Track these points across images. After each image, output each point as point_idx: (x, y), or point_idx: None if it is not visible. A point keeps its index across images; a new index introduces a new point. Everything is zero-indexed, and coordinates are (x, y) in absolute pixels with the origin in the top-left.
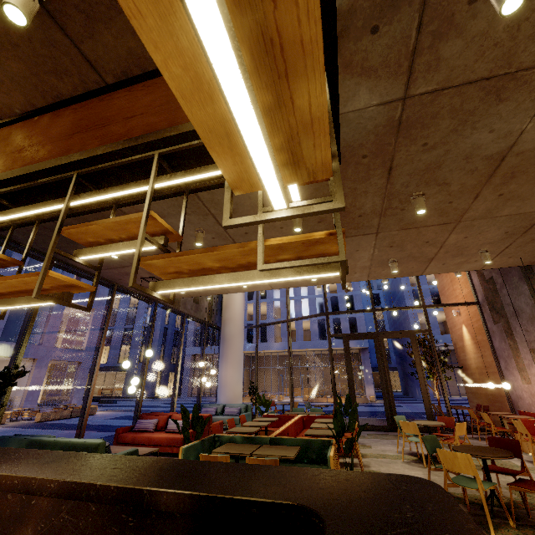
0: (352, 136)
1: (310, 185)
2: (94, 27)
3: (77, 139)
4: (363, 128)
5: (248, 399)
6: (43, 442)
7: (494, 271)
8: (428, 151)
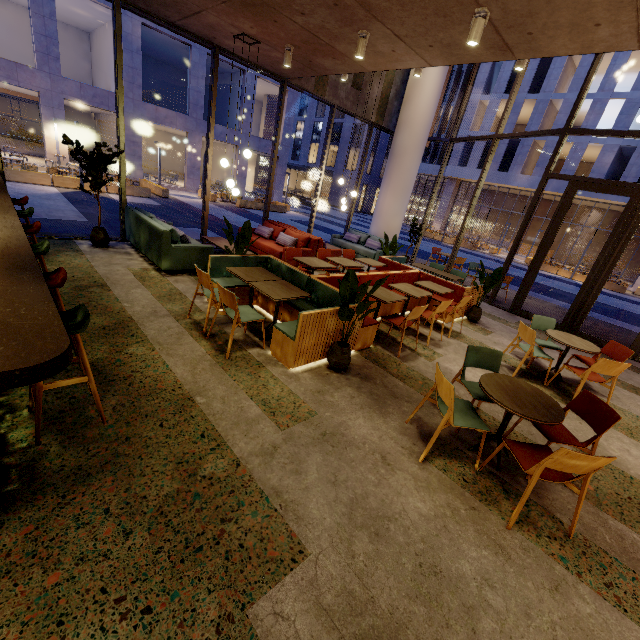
0: None
1: None
2: None
3: None
4: None
5: (450, 240)
6: (141, 219)
7: None
8: None
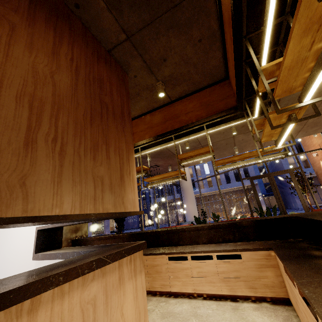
0: None
1: None
2: (175, 87)
3: (168, 123)
4: None
5: None
6: None
7: None
8: None
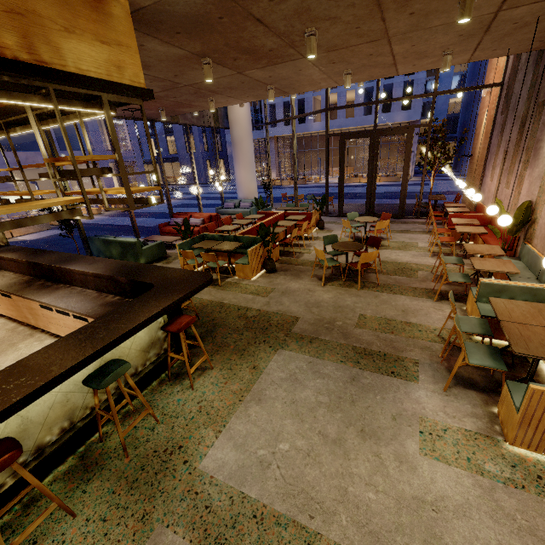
0: (191, 9)
1: (194, 42)
2: None
3: None
4: (194, 3)
5: (287, 182)
6: (109, 240)
7: None
8: (282, 3)
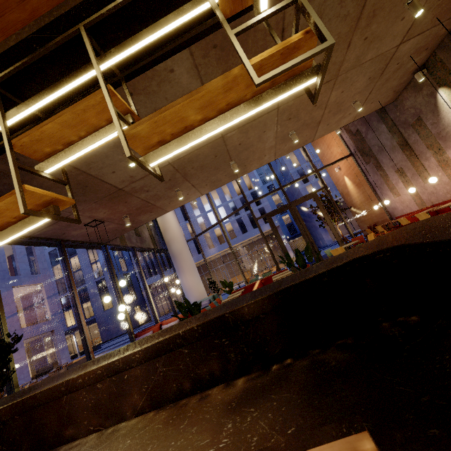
0: None
1: (218, 69)
2: None
3: None
4: None
5: None
6: None
7: (358, 124)
8: (311, 1)
